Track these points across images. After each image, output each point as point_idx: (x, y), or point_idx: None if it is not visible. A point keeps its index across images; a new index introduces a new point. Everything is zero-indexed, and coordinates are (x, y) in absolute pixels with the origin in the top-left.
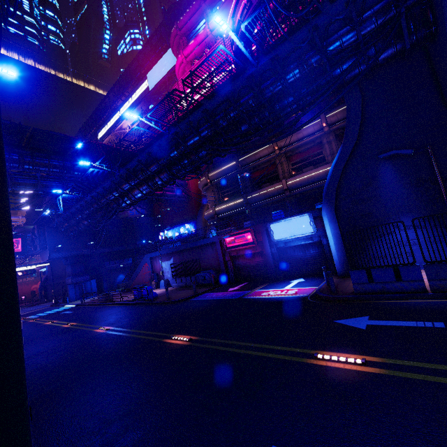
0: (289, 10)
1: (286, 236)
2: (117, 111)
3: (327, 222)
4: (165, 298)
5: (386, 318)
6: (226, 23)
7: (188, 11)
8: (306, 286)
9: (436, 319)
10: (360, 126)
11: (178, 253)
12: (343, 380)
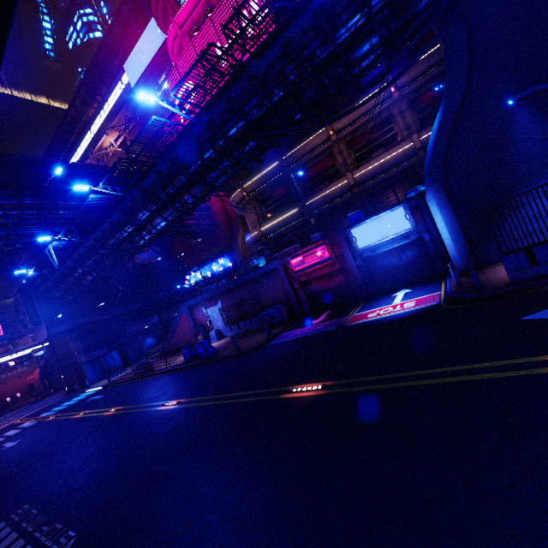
0: None
1: (375, 240)
2: (91, 124)
3: (437, 208)
4: (230, 351)
5: None
6: None
7: None
8: (422, 294)
9: None
10: (467, 69)
11: (226, 293)
12: None
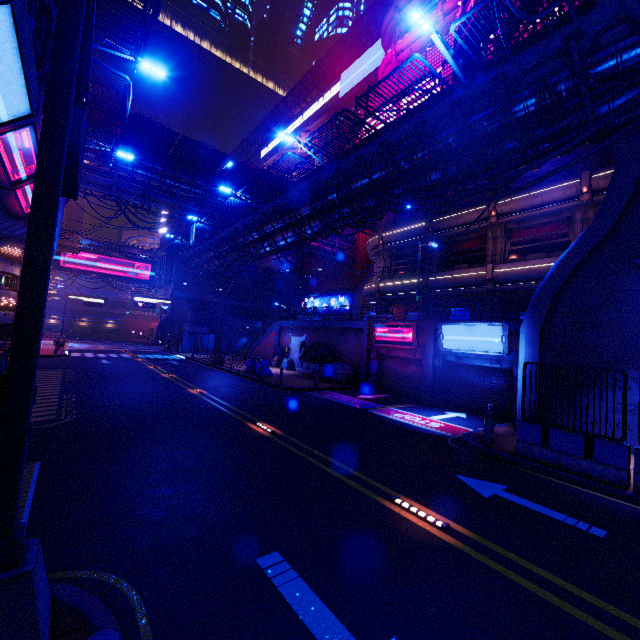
0: (533, 5)
1: (461, 348)
2: (292, 122)
3: (524, 343)
4: (278, 381)
5: (530, 497)
6: (429, 21)
7: None
8: (462, 424)
9: (602, 525)
10: (626, 205)
11: (313, 330)
12: (402, 533)
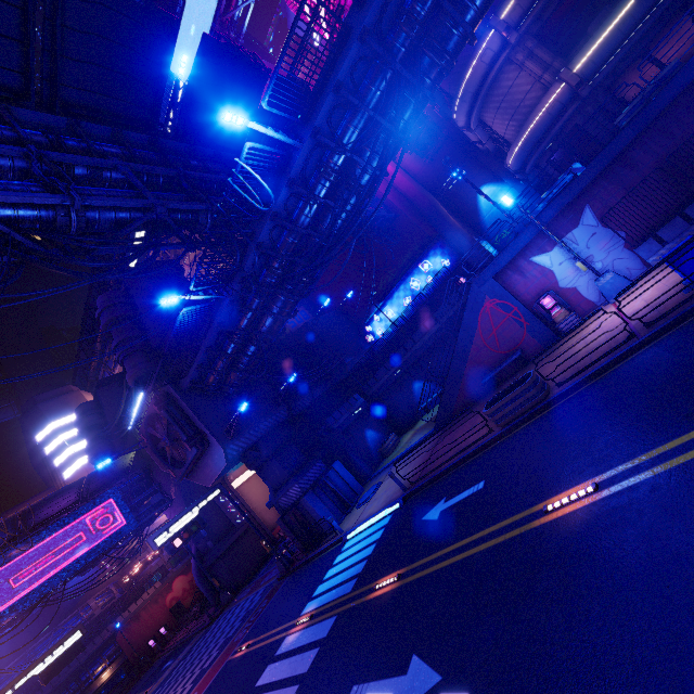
0: None
1: None
2: None
3: None
4: None
5: None
6: None
7: None
8: None
9: None
10: None
11: (605, 175)
12: None
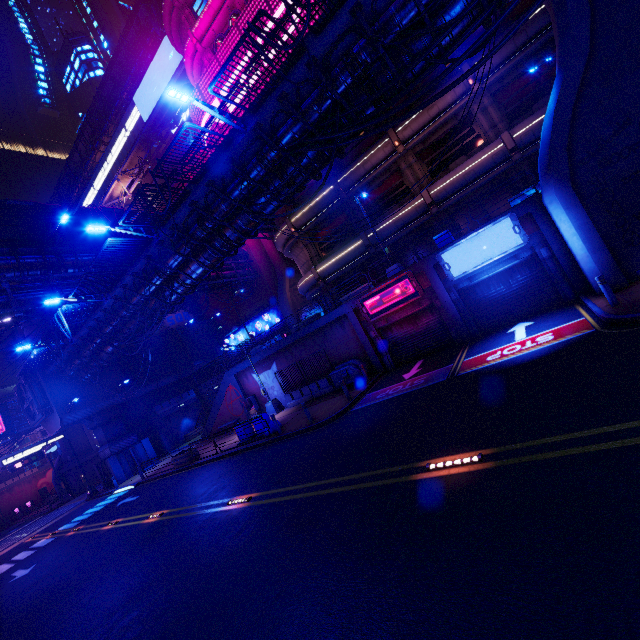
0: None
1: (474, 265)
2: (98, 171)
3: (562, 210)
4: (300, 423)
5: None
6: None
7: None
8: (556, 324)
9: None
10: (589, 26)
11: (282, 352)
12: None
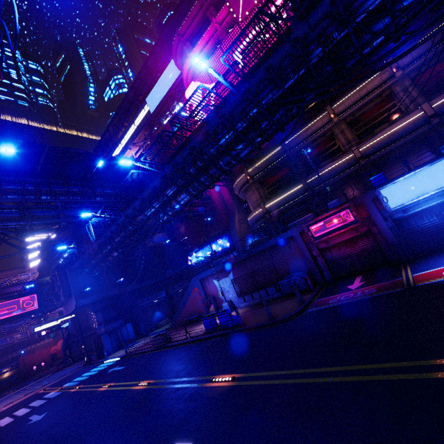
0: None
1: (411, 198)
2: (119, 143)
3: None
4: (259, 319)
5: None
6: None
7: (189, 15)
8: None
9: None
10: None
11: (238, 264)
12: None
